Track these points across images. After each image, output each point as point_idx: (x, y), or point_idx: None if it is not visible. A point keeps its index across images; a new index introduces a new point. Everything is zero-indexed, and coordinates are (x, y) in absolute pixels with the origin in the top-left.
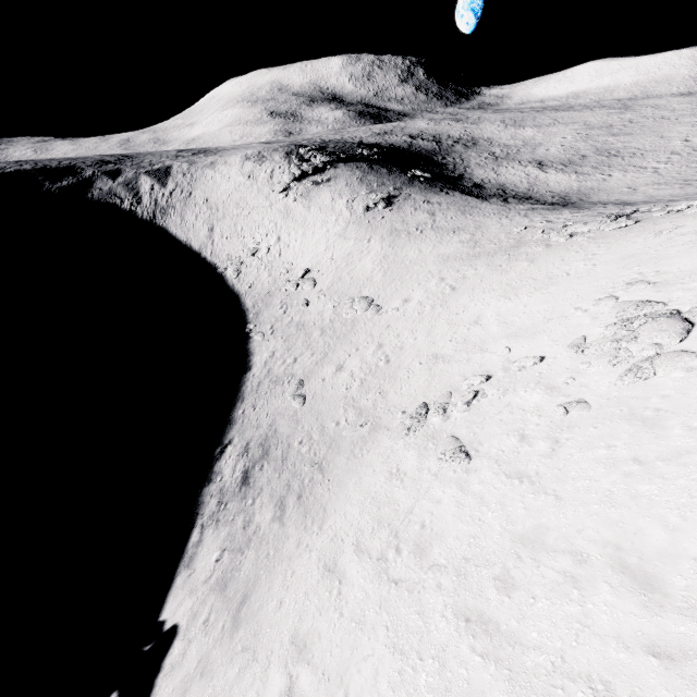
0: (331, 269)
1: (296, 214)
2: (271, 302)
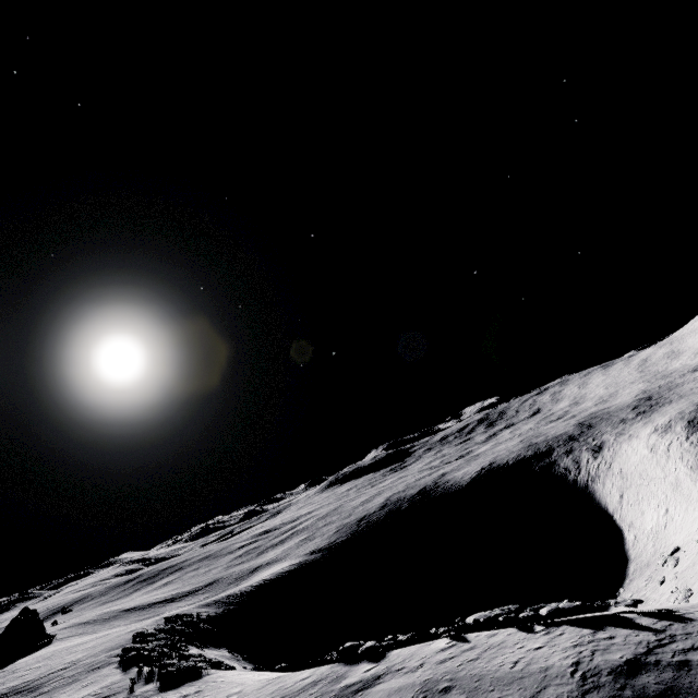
0: (693, 552)
1: (683, 487)
2: (644, 572)
